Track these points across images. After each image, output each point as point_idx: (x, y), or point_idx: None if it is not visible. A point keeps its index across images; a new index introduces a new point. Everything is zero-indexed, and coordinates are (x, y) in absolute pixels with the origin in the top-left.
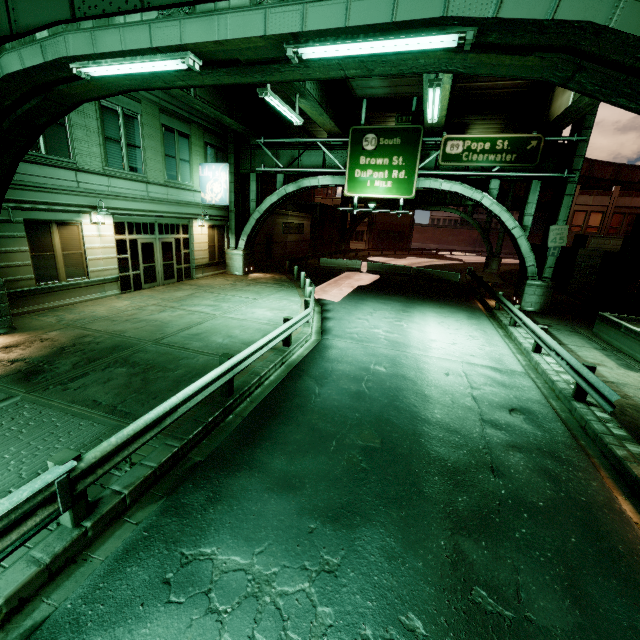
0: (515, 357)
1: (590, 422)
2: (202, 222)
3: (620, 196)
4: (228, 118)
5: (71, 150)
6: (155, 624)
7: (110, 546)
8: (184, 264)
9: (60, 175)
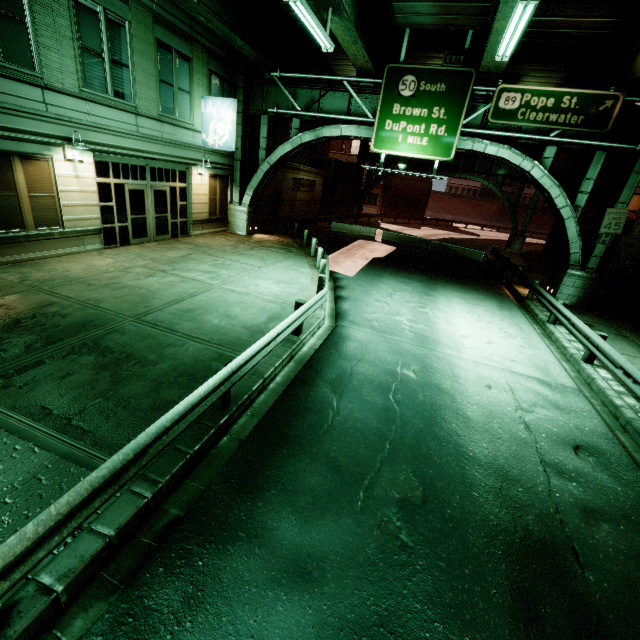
0: (561, 365)
1: None
2: (202, 170)
3: None
4: (239, 39)
5: (35, 59)
6: None
7: None
8: (180, 218)
9: (21, 92)
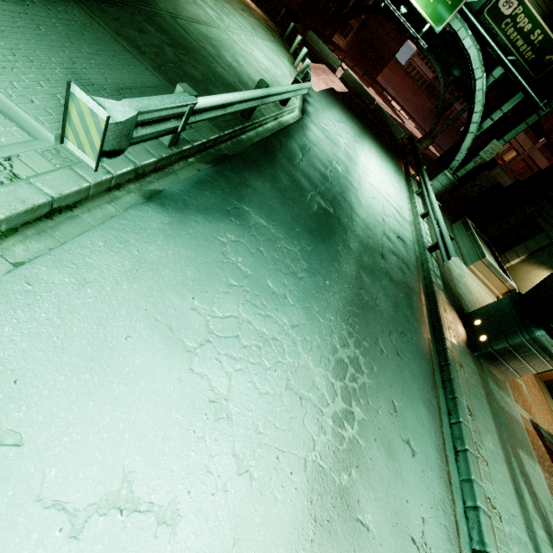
0: (409, 213)
1: (429, 263)
2: None
3: (538, 149)
4: None
5: None
6: (227, 226)
7: (185, 173)
8: None
9: None
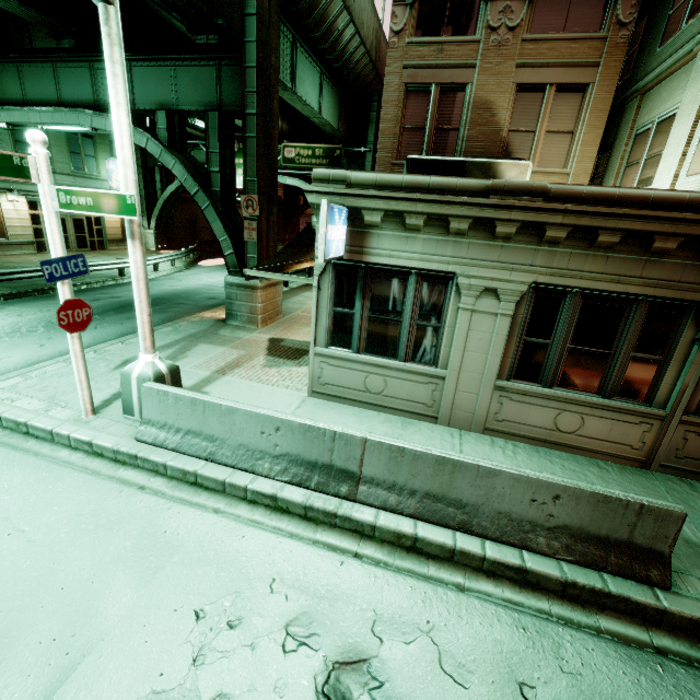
0: None
1: None
2: None
3: None
4: None
5: None
6: None
7: None
8: (97, 238)
9: None
